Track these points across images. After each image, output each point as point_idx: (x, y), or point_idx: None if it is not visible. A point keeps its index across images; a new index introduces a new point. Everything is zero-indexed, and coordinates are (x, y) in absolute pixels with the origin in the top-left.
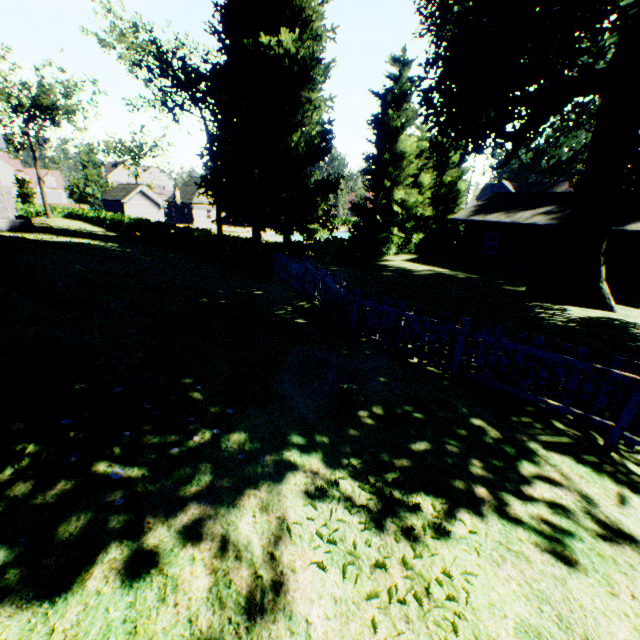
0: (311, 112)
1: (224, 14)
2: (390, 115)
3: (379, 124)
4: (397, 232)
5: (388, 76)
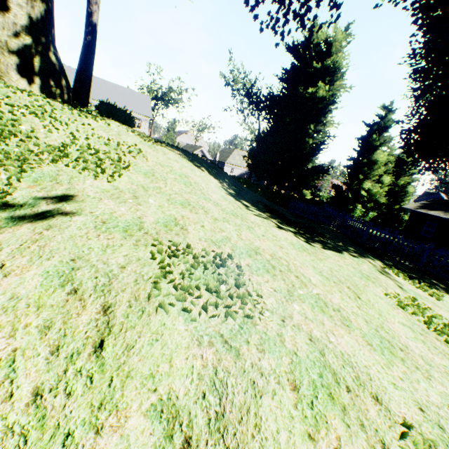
0: (324, 128)
1: (287, 71)
2: (373, 137)
3: (364, 141)
4: (360, 207)
5: (377, 115)
